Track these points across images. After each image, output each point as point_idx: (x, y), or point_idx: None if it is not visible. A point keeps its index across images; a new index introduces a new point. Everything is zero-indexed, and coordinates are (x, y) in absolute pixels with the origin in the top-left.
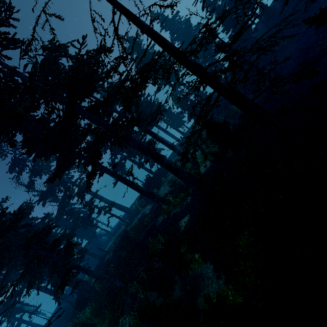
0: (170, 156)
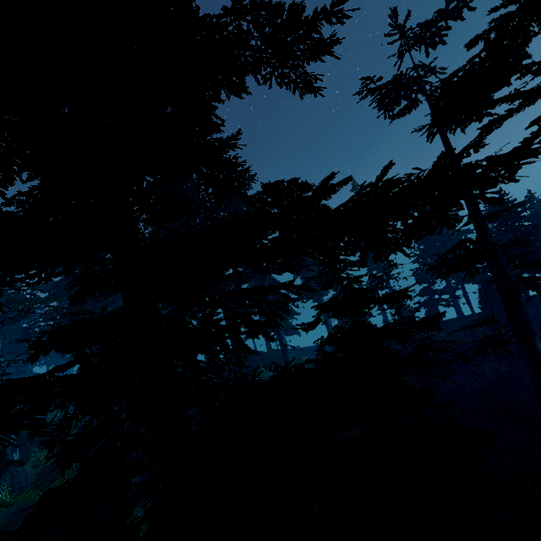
0: (307, 348)
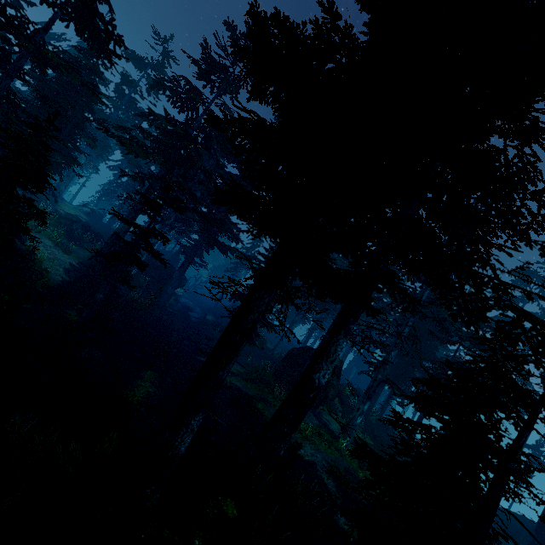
0: None
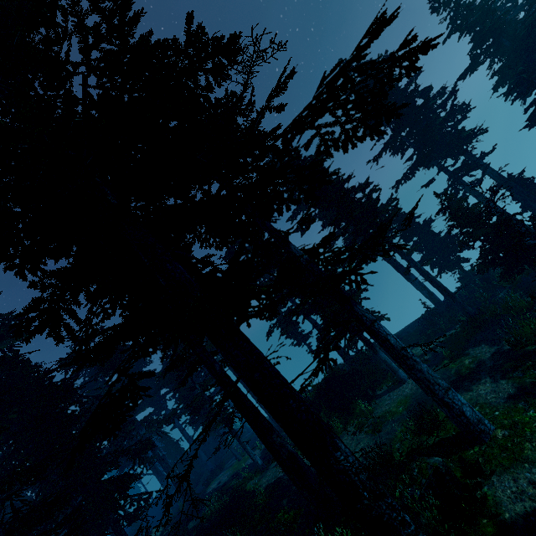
0: (404, 333)
